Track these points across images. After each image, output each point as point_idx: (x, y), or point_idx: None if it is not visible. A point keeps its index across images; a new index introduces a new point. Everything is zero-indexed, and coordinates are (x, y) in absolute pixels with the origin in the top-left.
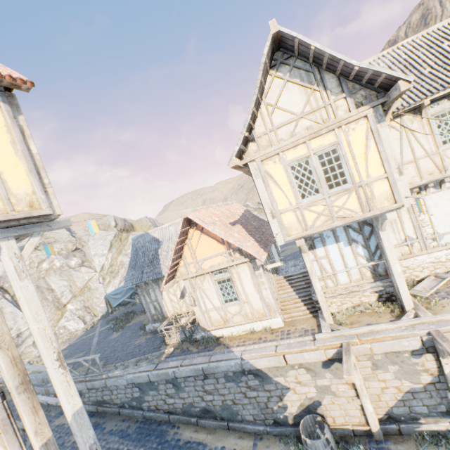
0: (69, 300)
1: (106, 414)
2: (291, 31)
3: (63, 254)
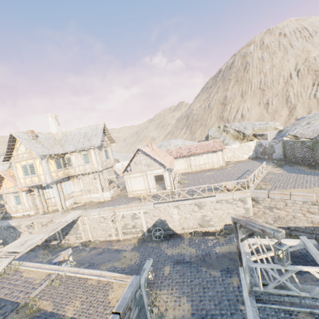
0: None
1: None
2: (14, 135)
3: None
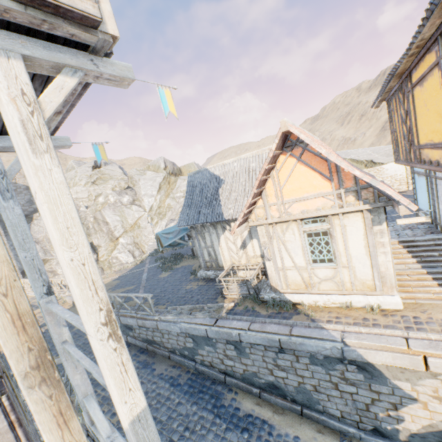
0: (121, 234)
1: (156, 354)
2: None
3: (116, 190)
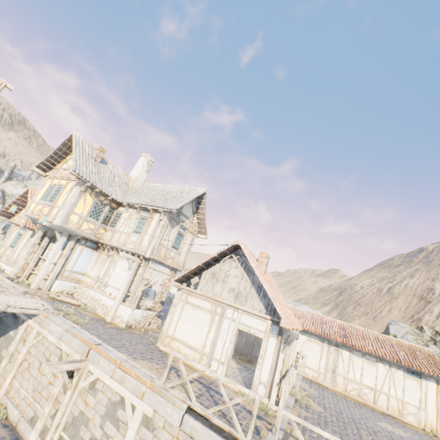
0: None
1: None
2: (74, 137)
3: None
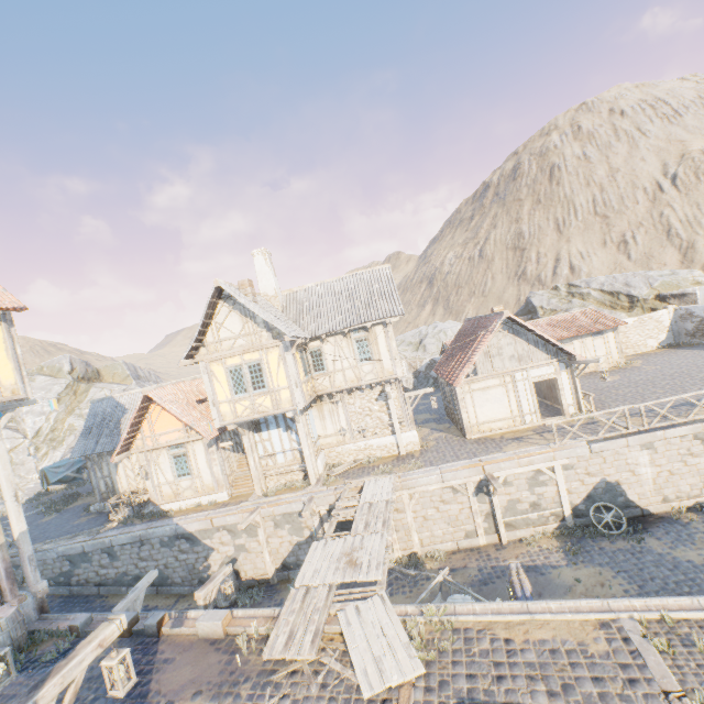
0: None
1: None
2: (227, 289)
3: None
